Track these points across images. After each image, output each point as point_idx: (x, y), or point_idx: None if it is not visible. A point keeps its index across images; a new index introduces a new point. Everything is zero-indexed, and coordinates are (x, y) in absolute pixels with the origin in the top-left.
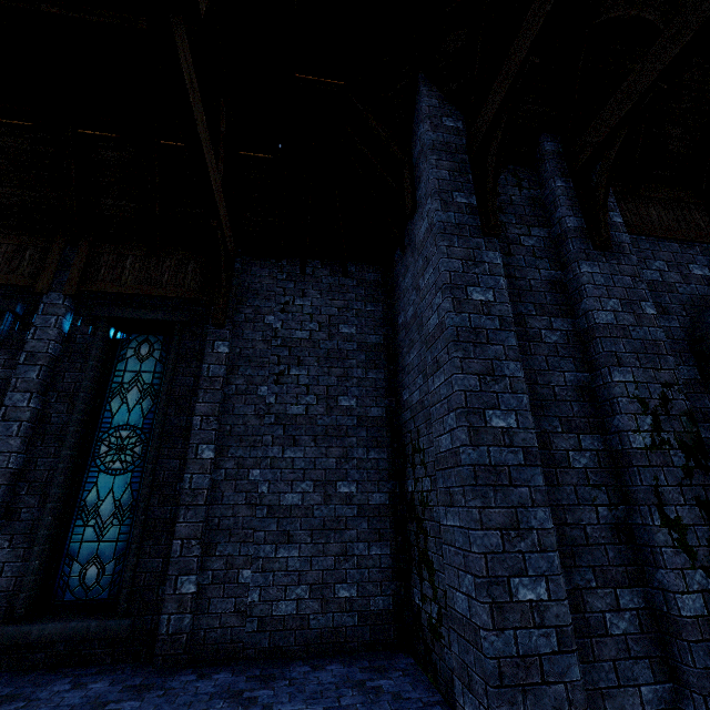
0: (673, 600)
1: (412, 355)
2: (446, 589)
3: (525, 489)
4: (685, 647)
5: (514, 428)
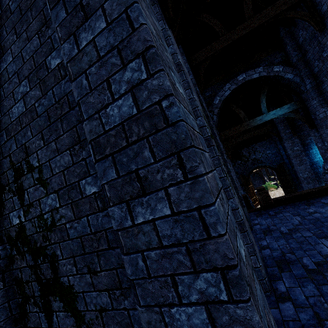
0: (238, 213)
1: (3, 64)
2: (141, 313)
3: (207, 154)
4: (246, 235)
5: (186, 99)
